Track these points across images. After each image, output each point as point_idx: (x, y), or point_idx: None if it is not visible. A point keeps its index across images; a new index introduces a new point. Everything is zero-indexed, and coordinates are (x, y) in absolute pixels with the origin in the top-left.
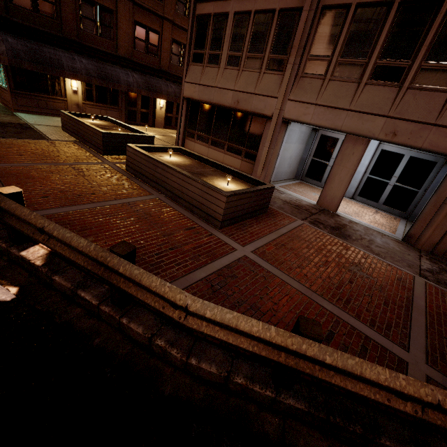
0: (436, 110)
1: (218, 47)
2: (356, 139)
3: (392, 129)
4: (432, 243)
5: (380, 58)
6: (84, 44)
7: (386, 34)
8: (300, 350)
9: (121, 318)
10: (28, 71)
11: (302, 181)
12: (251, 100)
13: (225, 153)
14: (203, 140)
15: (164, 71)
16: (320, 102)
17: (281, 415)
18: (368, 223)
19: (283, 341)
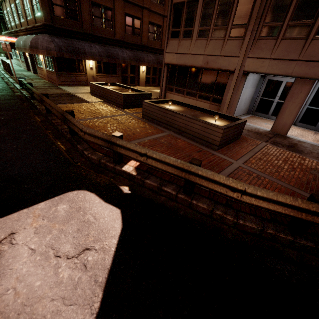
0: None
1: (191, 25)
2: (304, 81)
3: None
4: None
5: None
6: (96, 35)
7: None
8: (318, 210)
9: (192, 200)
10: (65, 58)
11: (252, 115)
12: (218, 60)
13: (197, 100)
14: (180, 92)
15: (144, 46)
16: (274, 56)
17: (296, 250)
18: (312, 142)
19: (307, 206)
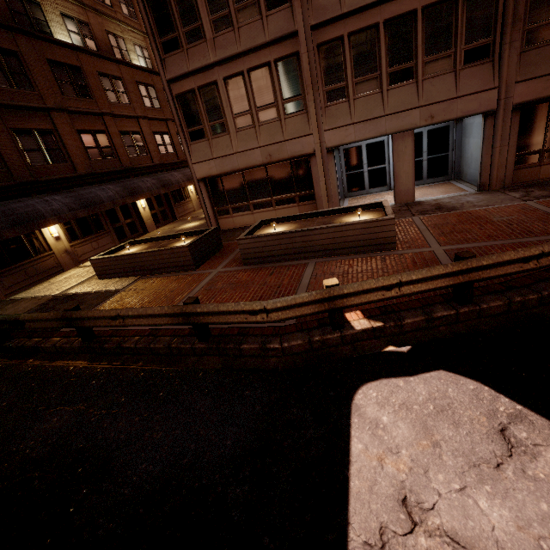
0: (452, 87)
1: (219, 116)
2: (402, 135)
3: (428, 114)
4: (501, 180)
5: (389, 67)
6: (42, 180)
7: (385, 48)
8: None
9: (481, 306)
10: None
11: (348, 198)
12: (285, 147)
13: (275, 209)
14: (242, 210)
15: (129, 169)
16: (356, 120)
17: None
18: (444, 195)
19: None
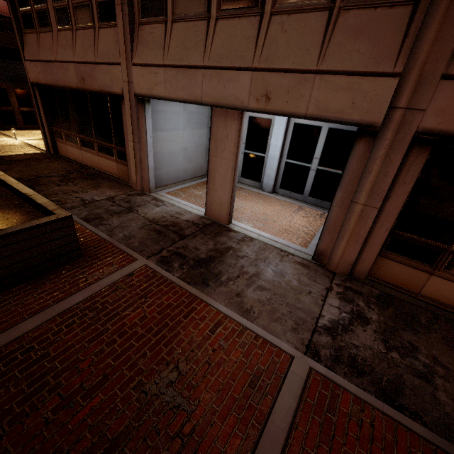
0: (315, 44)
1: None
2: (225, 113)
3: (262, 90)
4: (348, 262)
5: None
6: None
7: None
8: None
9: None
10: None
11: None
12: (95, 73)
13: (98, 155)
14: (73, 140)
15: None
16: (168, 61)
17: None
18: (272, 235)
19: None
